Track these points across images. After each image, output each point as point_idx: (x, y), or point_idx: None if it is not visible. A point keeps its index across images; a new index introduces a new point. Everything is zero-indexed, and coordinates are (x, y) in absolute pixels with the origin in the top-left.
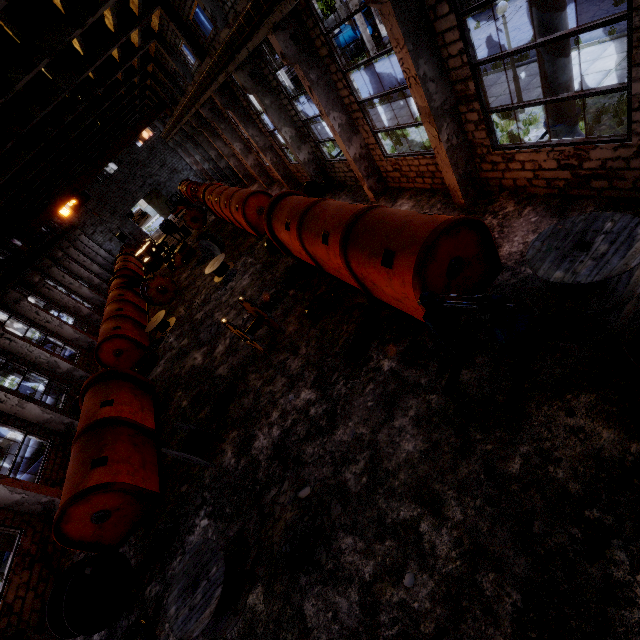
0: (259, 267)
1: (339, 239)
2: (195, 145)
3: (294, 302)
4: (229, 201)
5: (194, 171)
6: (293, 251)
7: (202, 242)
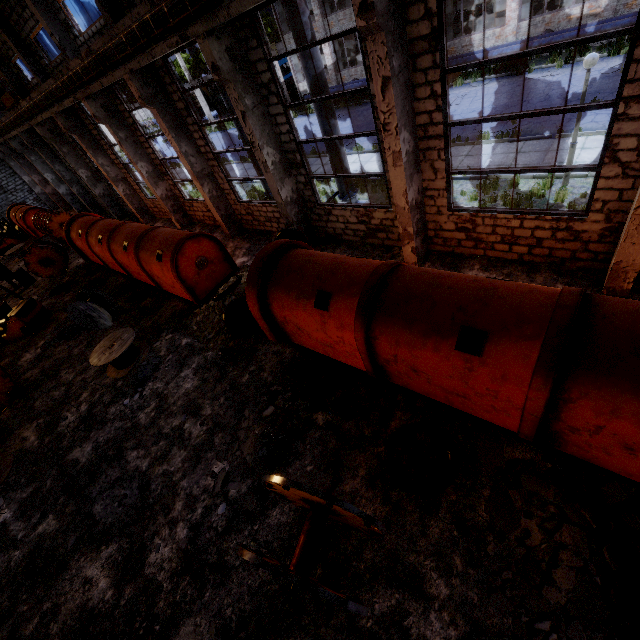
0: (213, 356)
1: (539, 352)
2: (49, 158)
3: (340, 442)
4: (137, 242)
5: (36, 194)
6: (300, 337)
7: (77, 304)
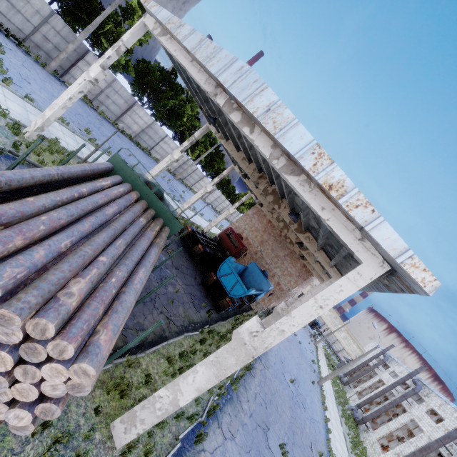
0: None
1: None
2: None
3: None
4: None
5: None
6: None
7: None
